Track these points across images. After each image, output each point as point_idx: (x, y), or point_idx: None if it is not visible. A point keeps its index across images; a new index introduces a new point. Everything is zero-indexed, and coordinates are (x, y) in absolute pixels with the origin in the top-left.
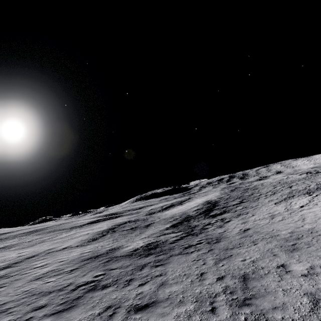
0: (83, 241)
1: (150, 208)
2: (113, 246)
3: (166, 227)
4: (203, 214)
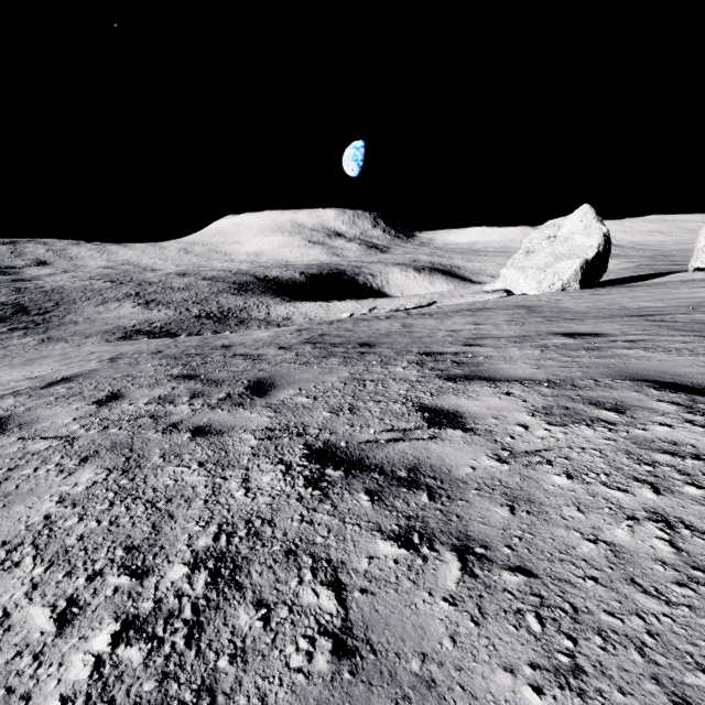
0: None
1: None
2: None
3: None
4: (21, 314)
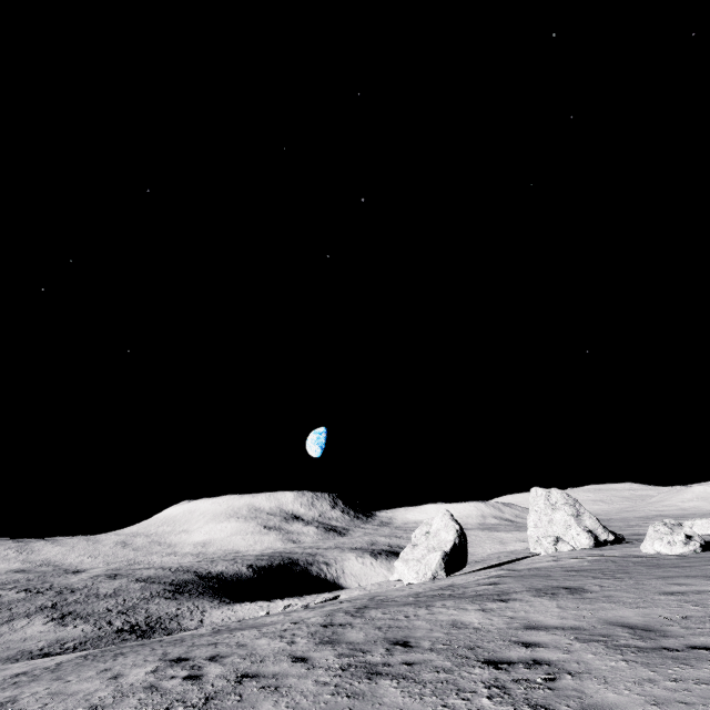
0: None
1: None
2: None
3: None
4: None
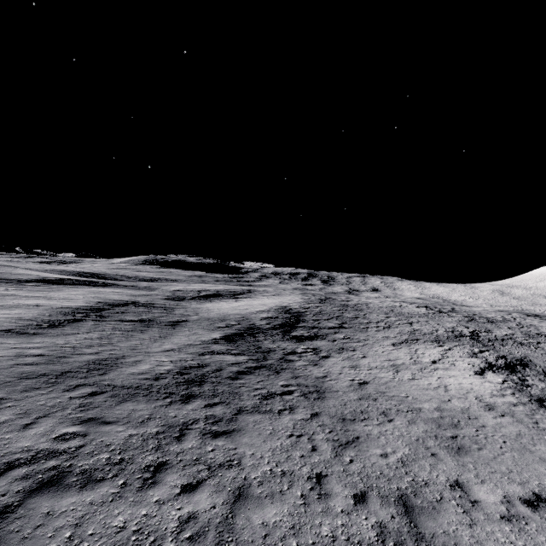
0: (25, 322)
1: (176, 288)
2: (101, 353)
3: (213, 337)
4: (280, 330)
